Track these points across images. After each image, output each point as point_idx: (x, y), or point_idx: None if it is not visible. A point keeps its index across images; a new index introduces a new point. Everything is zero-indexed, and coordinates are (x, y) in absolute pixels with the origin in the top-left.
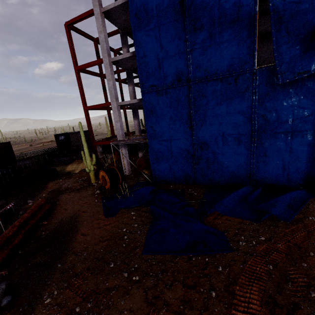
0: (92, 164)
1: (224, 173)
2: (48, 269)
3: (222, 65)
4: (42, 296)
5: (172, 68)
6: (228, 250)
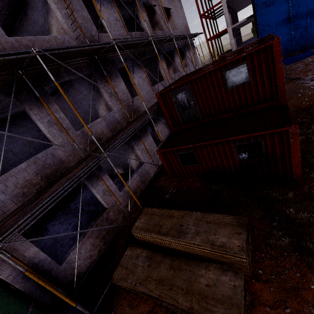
0: None
1: (312, 37)
2: None
3: None
4: None
5: None
6: None
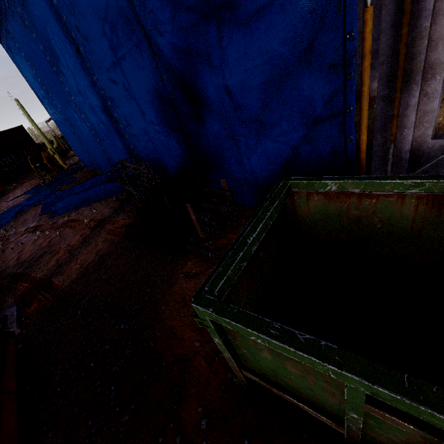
0: (53, 147)
1: (98, 156)
2: None
3: None
4: None
5: None
6: None
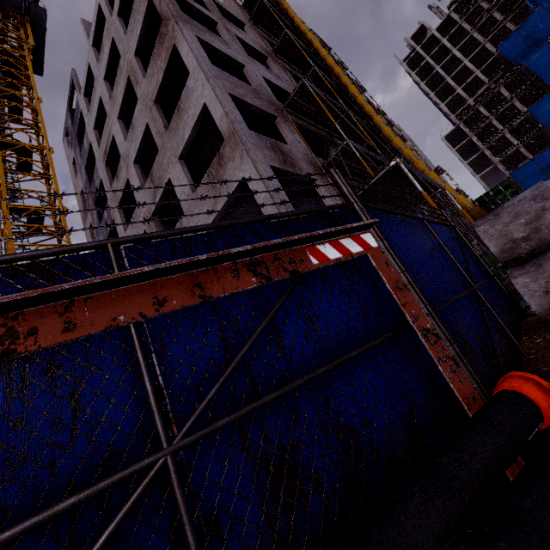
0: None
1: None
2: None
3: None
4: None
5: None
6: None
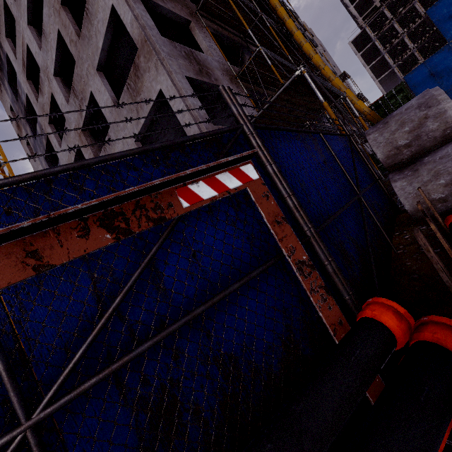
0: None
1: None
2: None
3: None
4: None
5: None
6: None
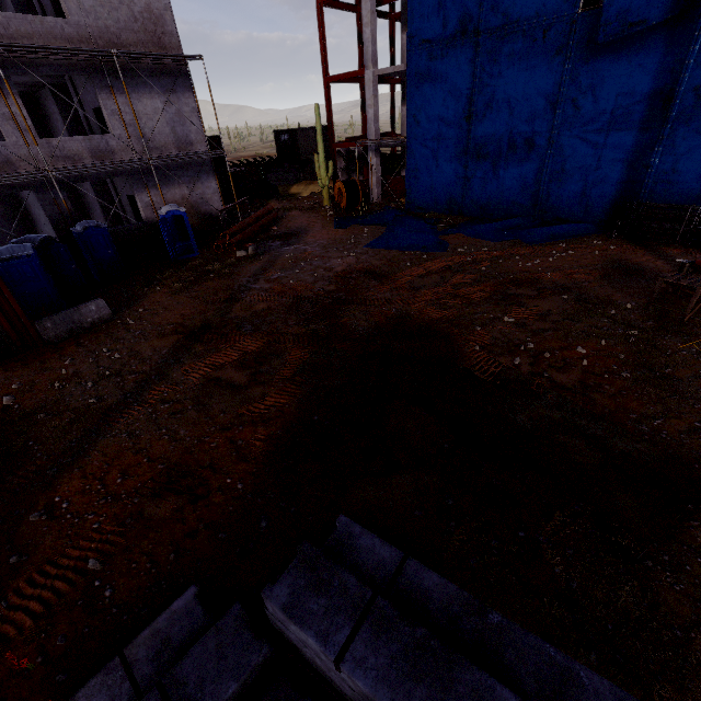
0: (327, 177)
1: (503, 198)
2: (284, 248)
3: (530, 5)
4: (283, 254)
5: (457, 8)
6: (442, 251)
